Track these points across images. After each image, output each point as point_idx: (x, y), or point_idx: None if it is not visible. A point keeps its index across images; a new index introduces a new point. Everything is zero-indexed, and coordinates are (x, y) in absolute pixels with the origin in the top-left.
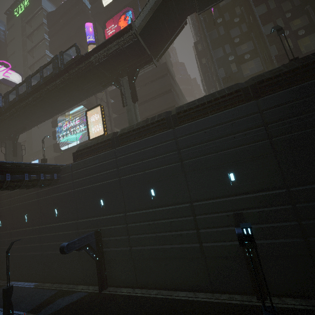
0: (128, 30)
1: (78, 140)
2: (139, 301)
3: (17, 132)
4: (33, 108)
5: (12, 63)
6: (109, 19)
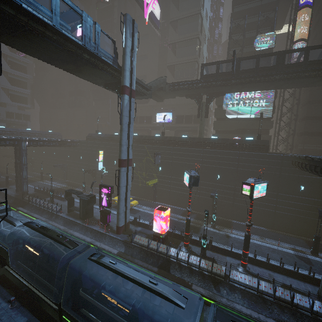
0: None
1: (253, 114)
2: None
3: (214, 96)
4: (265, 83)
5: None
6: None
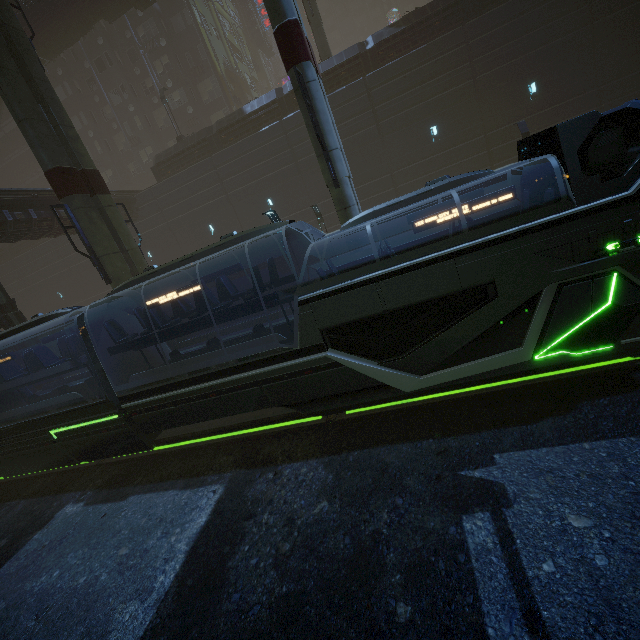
0: None
1: None
2: None
3: None
4: None
5: None
6: None
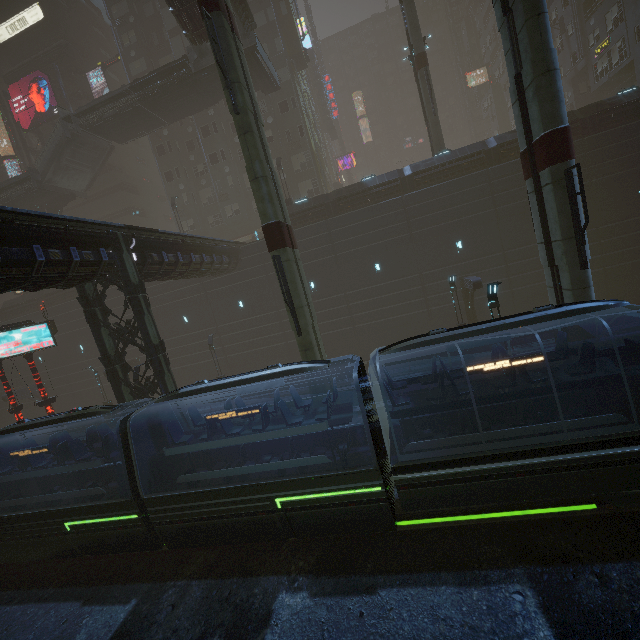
0: (29, 179)
1: None
2: None
3: None
4: None
5: None
6: (12, 83)
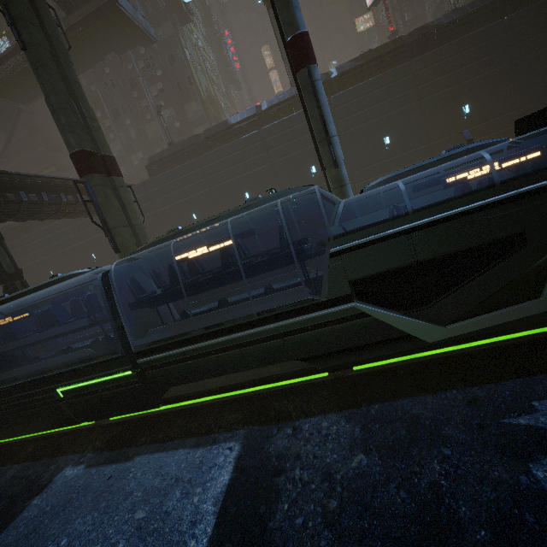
0: None
1: None
2: None
3: None
4: None
5: None
6: None
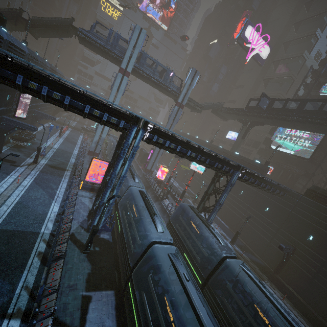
0: None
1: (294, 151)
2: (303, 304)
3: (255, 124)
4: (287, 122)
5: (268, 31)
6: None
